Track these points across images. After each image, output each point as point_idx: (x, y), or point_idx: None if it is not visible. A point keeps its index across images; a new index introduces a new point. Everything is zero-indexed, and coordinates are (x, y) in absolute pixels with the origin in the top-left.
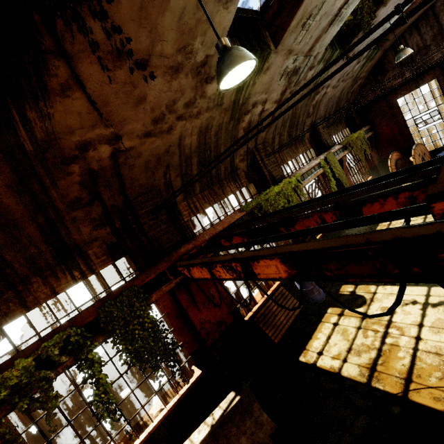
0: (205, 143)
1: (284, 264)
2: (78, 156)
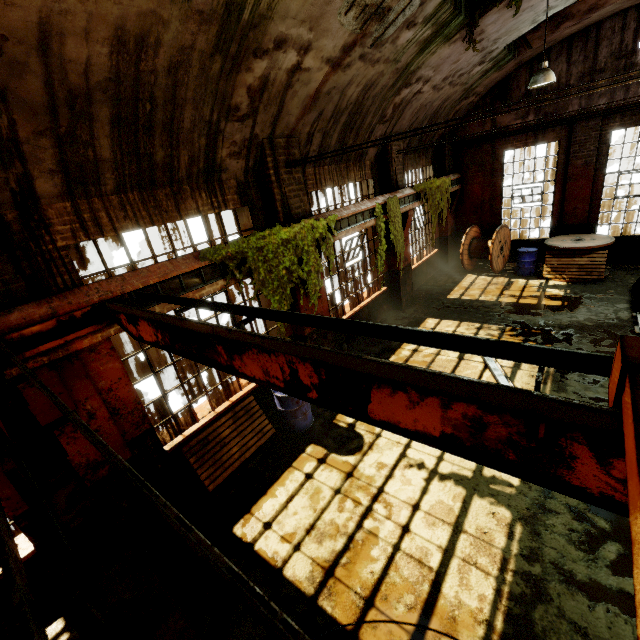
0: (138, 79)
1: None
2: None
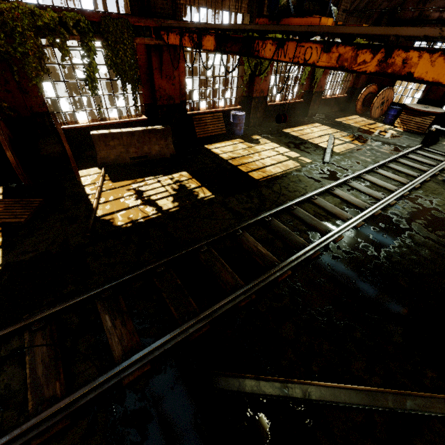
0: None
1: (215, 41)
2: None
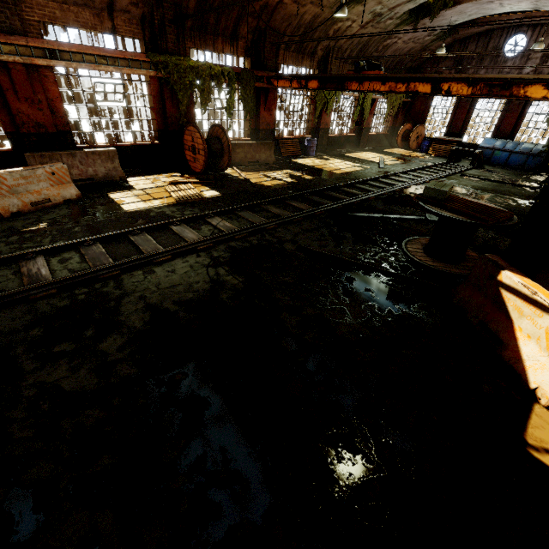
0: (312, 24)
1: (318, 83)
2: None
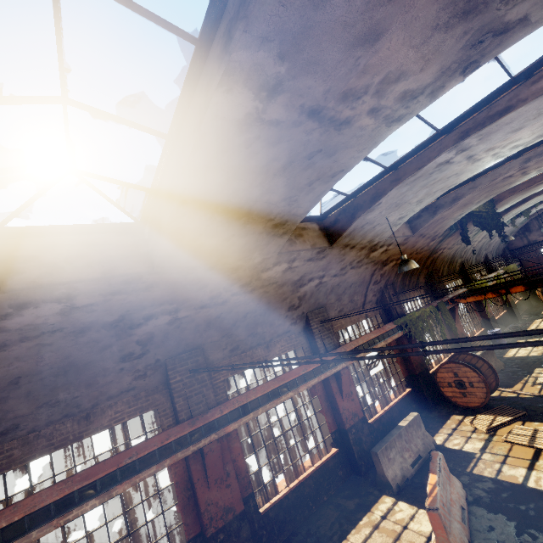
0: (454, 255)
1: (523, 286)
2: (437, 252)
